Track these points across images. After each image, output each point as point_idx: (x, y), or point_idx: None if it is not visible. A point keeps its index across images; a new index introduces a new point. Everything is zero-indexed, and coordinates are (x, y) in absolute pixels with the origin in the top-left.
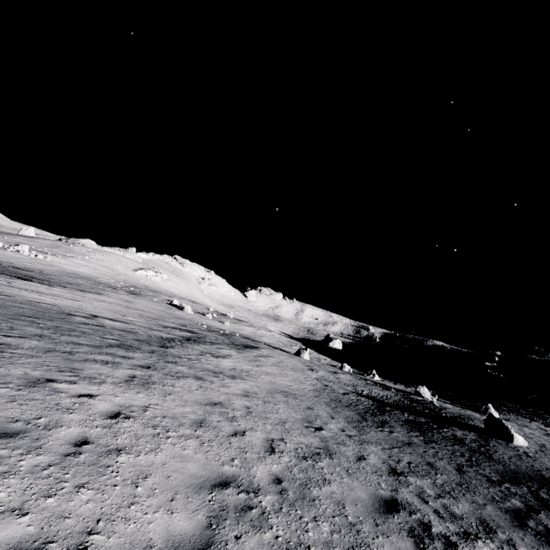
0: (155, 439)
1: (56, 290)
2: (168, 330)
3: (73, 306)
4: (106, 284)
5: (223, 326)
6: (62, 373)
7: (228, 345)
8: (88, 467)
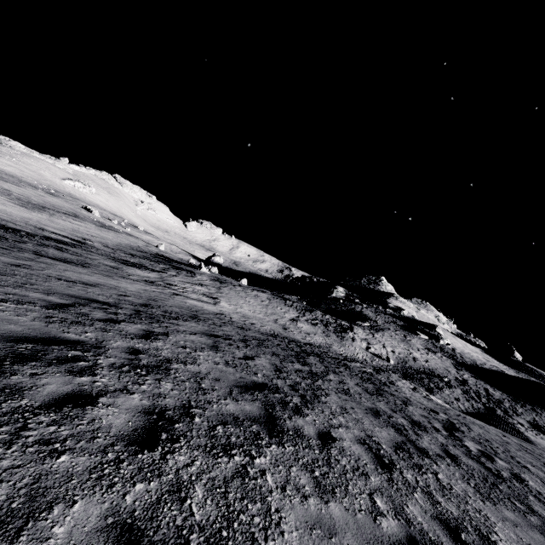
0: (17, 209)
1: None
2: (56, 208)
3: None
4: (28, 183)
5: (121, 228)
6: None
7: (96, 224)
8: None
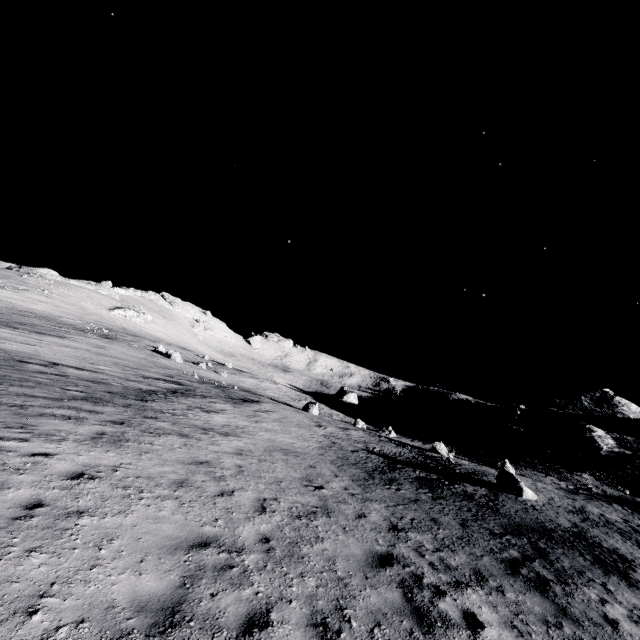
0: (125, 500)
1: (3, 332)
2: (149, 381)
3: (26, 351)
4: (71, 326)
5: (219, 377)
6: (10, 429)
7: (223, 398)
8: (42, 530)
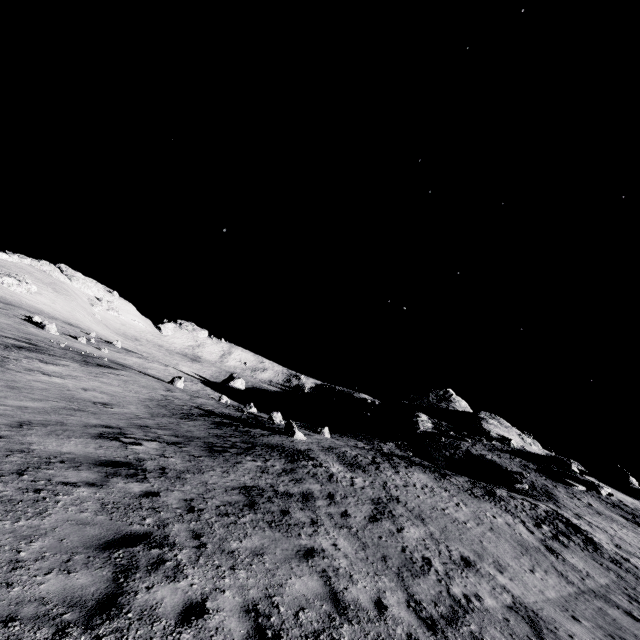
0: None
1: None
2: None
3: None
4: None
5: (96, 351)
6: None
7: (75, 360)
8: None
